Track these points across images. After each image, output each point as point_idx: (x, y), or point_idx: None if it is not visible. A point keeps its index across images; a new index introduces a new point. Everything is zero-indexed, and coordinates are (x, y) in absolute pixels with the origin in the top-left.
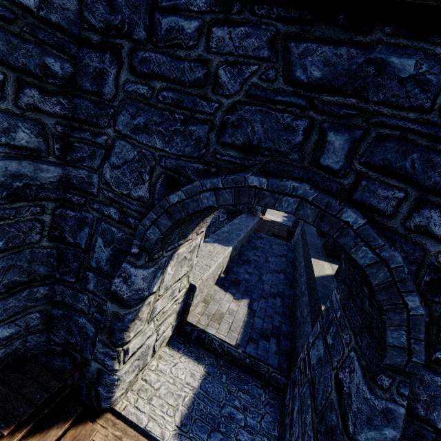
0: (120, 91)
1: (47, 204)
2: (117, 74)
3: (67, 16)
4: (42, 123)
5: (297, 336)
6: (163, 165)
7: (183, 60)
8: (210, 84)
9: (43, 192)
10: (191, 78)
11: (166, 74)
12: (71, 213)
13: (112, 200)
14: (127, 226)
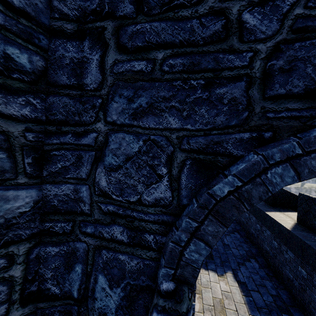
0: (108, 75)
1: (16, 249)
2: (101, 58)
3: (34, 3)
4: (4, 132)
5: (309, 304)
6: (186, 147)
7: (189, 18)
8: (234, 33)
9: (10, 232)
10: (205, 35)
11: (168, 39)
12: (53, 250)
13: (114, 214)
14: (143, 247)
